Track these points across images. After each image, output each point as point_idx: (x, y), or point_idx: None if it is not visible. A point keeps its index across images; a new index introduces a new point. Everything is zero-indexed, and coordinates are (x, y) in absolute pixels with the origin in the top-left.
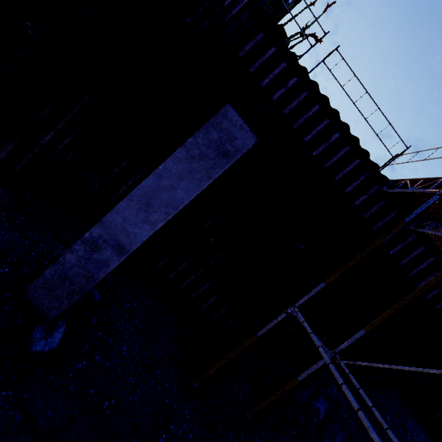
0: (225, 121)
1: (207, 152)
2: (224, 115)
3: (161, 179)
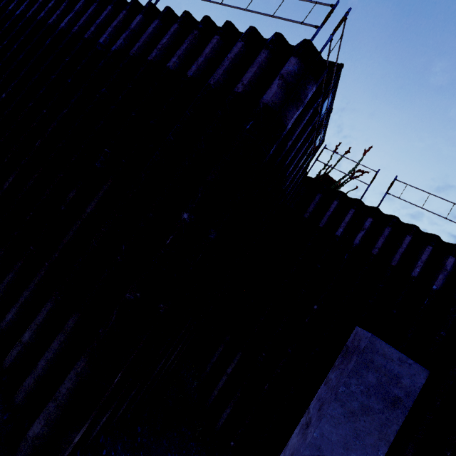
0: (376, 356)
1: (369, 402)
2: (372, 350)
3: (321, 453)
